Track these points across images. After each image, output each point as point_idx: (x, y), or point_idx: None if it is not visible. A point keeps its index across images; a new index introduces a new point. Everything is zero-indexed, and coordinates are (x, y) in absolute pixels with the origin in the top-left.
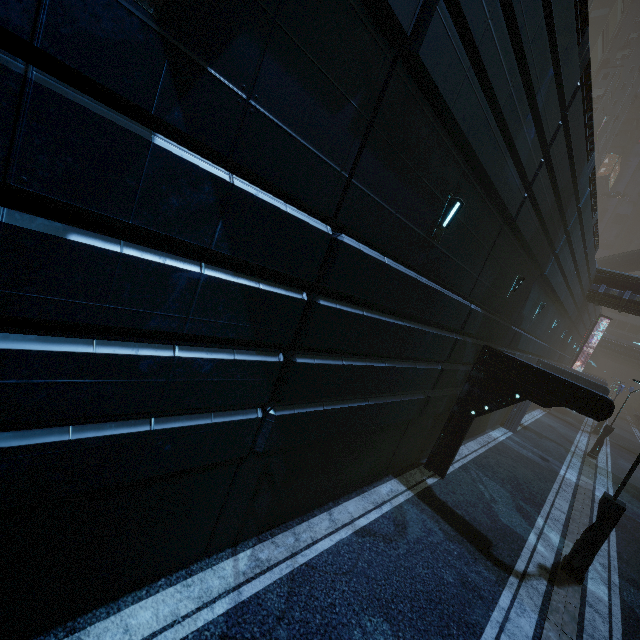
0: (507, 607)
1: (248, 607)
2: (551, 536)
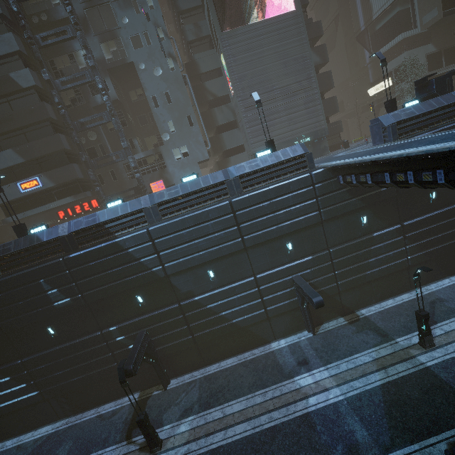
0: (107, 451)
1: (56, 432)
2: (181, 428)
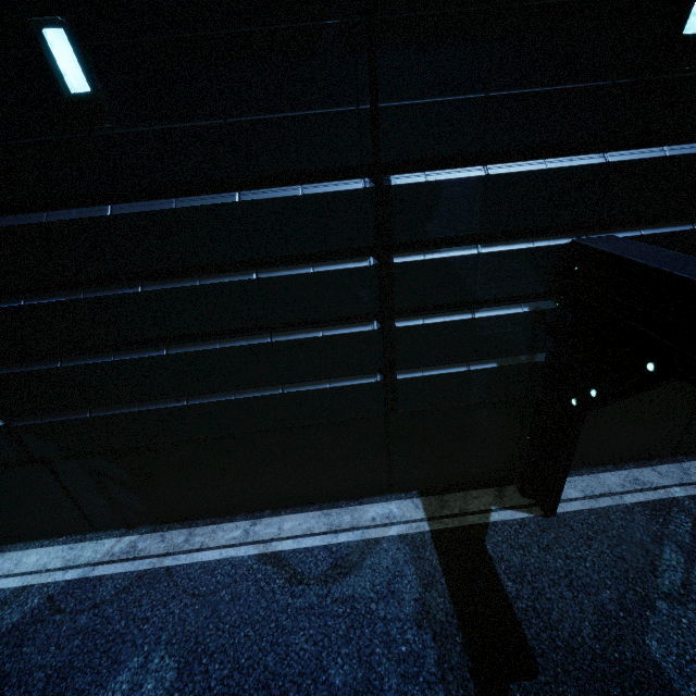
0: None
1: (86, 584)
2: None
